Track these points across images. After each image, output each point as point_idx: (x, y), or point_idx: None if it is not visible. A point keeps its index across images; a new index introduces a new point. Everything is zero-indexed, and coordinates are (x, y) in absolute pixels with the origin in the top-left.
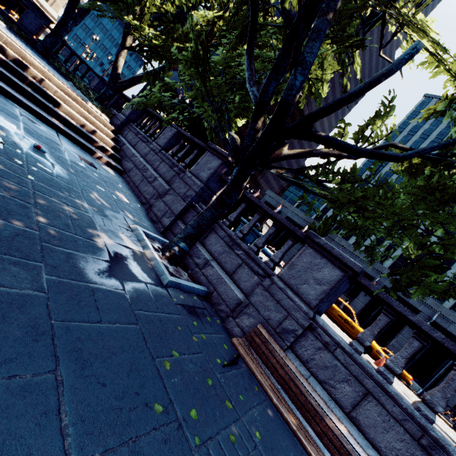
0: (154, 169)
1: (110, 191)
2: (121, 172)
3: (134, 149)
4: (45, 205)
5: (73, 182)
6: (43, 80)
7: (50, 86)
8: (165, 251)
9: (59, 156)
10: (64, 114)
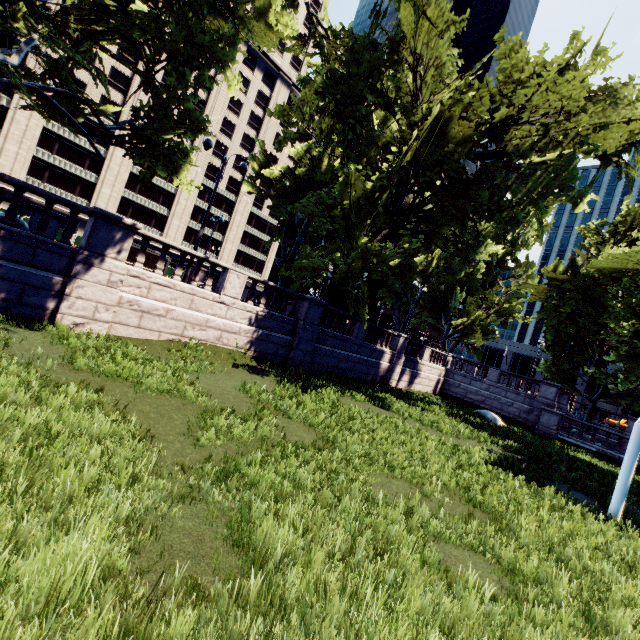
0: None
1: None
2: None
3: None
4: None
5: None
6: None
7: None
8: None
9: None
10: None
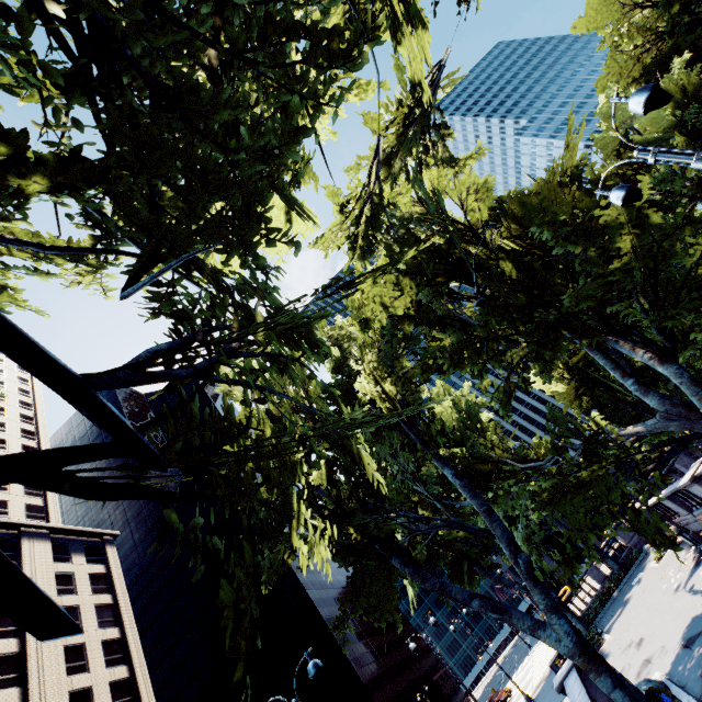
0: None
1: None
2: None
3: None
4: None
5: None
6: None
7: None
8: None
9: None
10: None
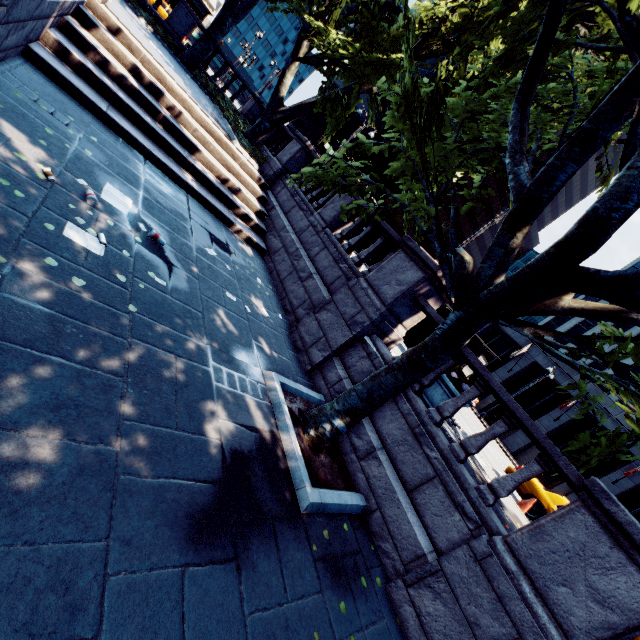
0: (311, 258)
1: (244, 297)
2: (263, 251)
3: (286, 218)
4: (142, 369)
5: (192, 297)
6: (182, 114)
7: (189, 122)
8: (309, 427)
9: (182, 244)
10: (201, 164)
